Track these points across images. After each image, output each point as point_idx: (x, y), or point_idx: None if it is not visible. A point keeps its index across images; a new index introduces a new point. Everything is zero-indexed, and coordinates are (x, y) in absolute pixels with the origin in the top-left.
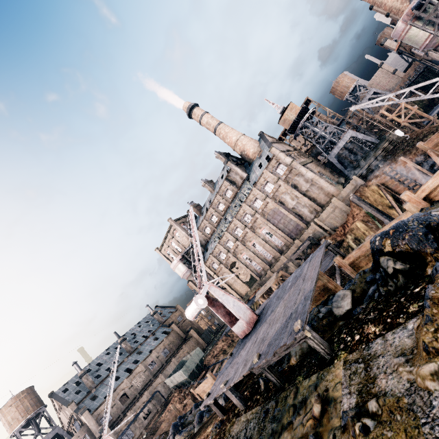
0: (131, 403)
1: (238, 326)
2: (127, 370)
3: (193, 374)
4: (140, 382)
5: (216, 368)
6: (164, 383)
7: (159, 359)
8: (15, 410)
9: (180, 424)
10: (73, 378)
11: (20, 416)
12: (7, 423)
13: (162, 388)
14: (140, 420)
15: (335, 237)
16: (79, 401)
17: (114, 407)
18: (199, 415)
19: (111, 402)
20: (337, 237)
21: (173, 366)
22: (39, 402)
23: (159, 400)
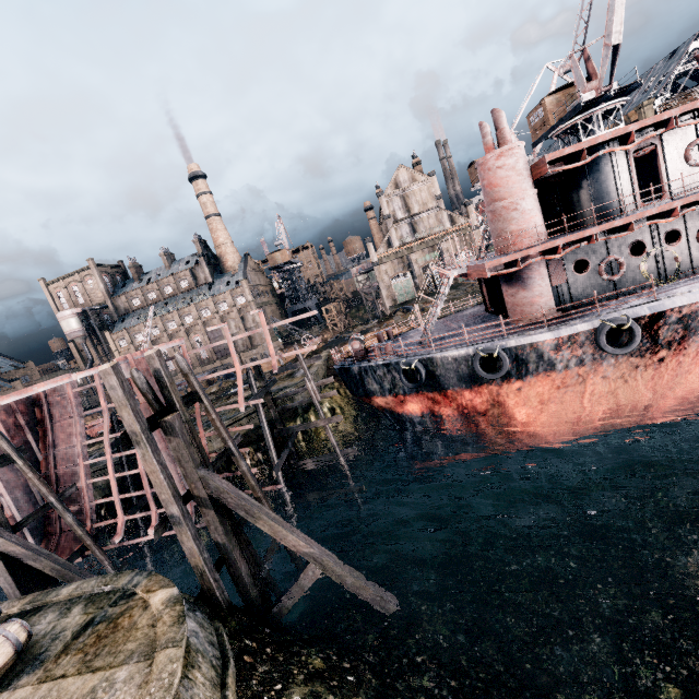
0: None
1: None
2: None
3: None
4: None
5: None
6: None
7: None
8: None
9: None
10: None
11: None
12: None
13: None
14: None
15: None
16: None
17: None
18: None
19: None
20: None
21: None
22: None
23: None
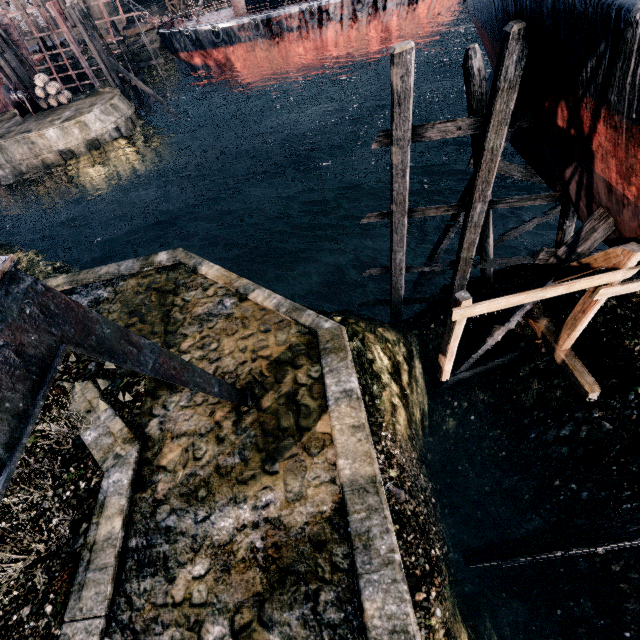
0: None
1: None
2: None
3: None
4: None
5: None
6: None
7: None
8: None
9: None
10: None
11: None
12: None
13: None
14: None
15: None
16: None
17: None
18: None
19: None
20: None
21: None
22: None
23: None
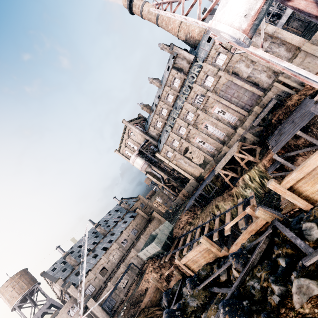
0: (110, 275)
1: None
2: (104, 249)
3: (166, 246)
4: (116, 257)
5: (189, 237)
6: (137, 256)
7: (129, 237)
8: (12, 289)
9: (178, 315)
10: (60, 259)
11: (17, 294)
12: (6, 300)
13: (136, 260)
14: (120, 288)
15: (303, 92)
16: (65, 277)
17: (96, 280)
18: (231, 311)
19: (92, 276)
20: (306, 92)
21: (143, 242)
22: (32, 281)
23: (134, 271)
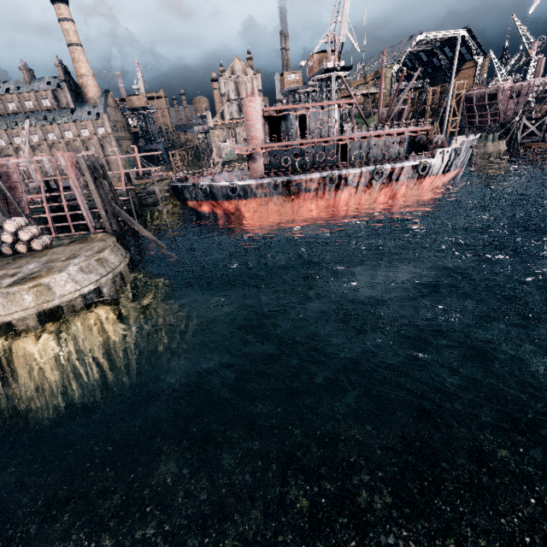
0: None
1: (33, 184)
2: None
3: None
4: None
5: None
6: None
7: None
8: None
9: None
10: None
11: None
12: None
13: None
14: None
15: None
16: None
17: None
18: None
19: None
20: None
21: None
22: None
23: None
